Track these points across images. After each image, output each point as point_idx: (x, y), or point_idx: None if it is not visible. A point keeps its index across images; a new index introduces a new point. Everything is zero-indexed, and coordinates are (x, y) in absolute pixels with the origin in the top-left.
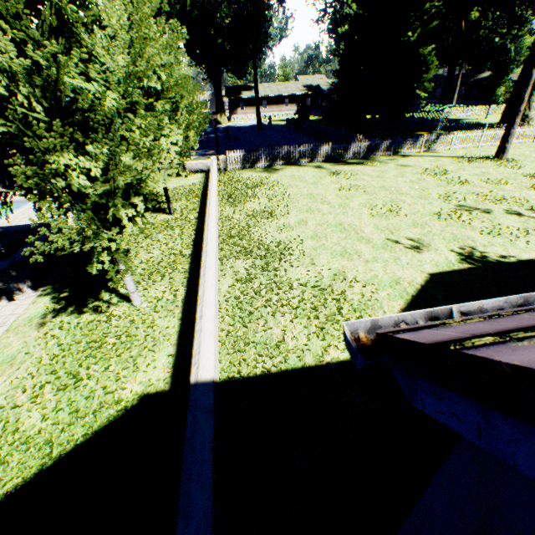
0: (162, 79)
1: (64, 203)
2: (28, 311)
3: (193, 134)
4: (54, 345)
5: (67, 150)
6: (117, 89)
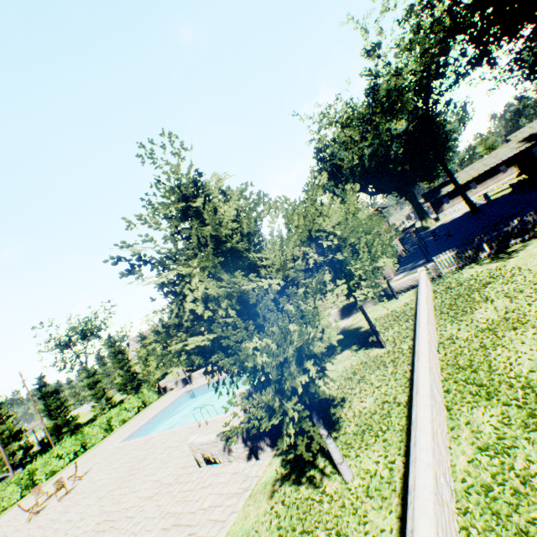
0: (338, 235)
1: (261, 376)
2: (264, 473)
3: (389, 257)
4: (275, 526)
5: (258, 331)
6: (277, 276)
